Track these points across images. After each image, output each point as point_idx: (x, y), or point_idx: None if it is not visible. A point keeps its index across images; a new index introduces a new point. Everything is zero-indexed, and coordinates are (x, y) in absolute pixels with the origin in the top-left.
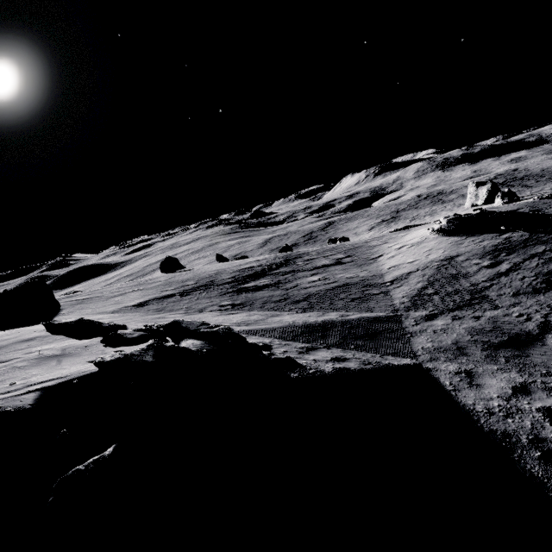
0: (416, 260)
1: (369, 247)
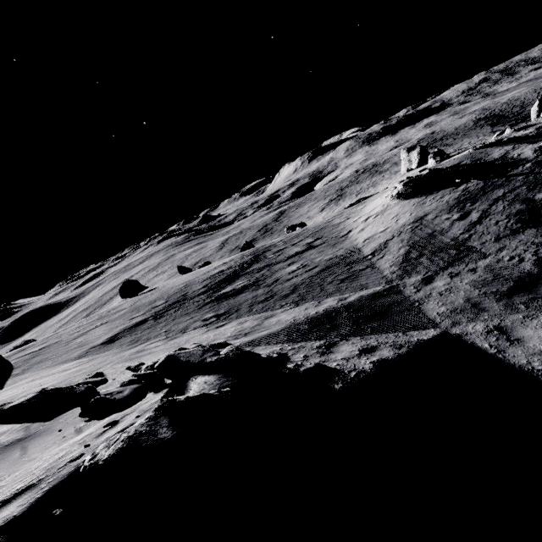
0: (387, 228)
1: (334, 226)
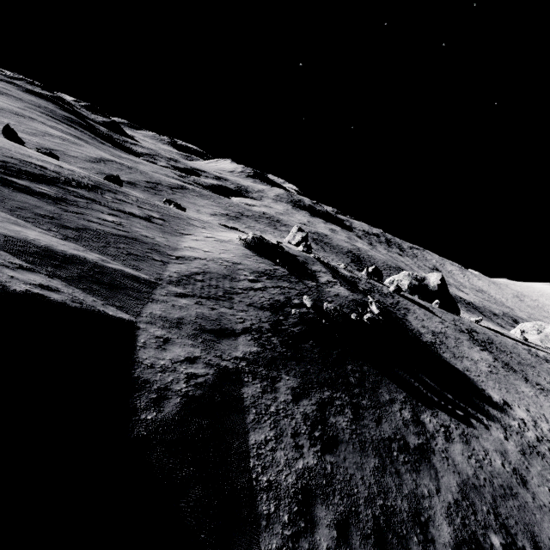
0: (210, 252)
1: (188, 224)
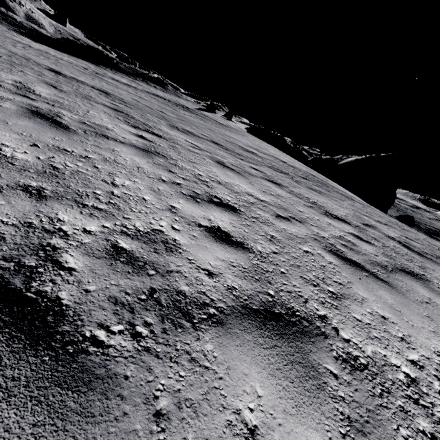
0: None
1: None
